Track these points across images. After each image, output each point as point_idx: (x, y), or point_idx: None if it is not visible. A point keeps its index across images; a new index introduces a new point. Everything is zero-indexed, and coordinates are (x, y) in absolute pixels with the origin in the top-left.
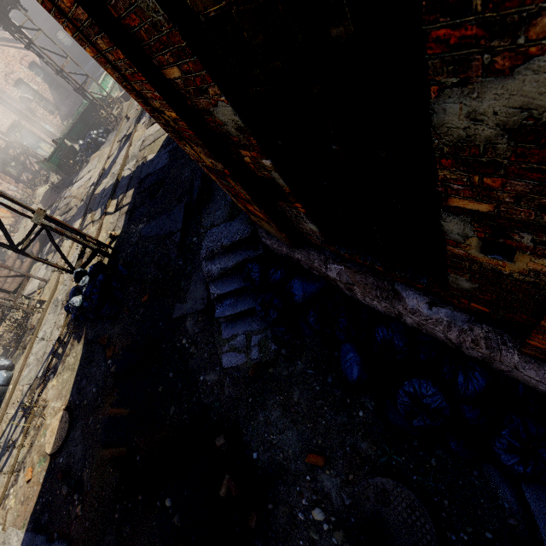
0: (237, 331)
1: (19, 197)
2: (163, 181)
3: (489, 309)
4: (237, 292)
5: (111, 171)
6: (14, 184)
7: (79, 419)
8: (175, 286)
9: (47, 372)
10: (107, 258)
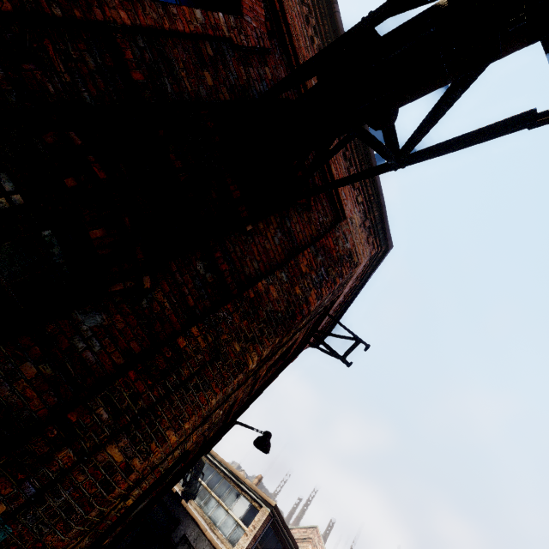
0: None
1: None
2: None
3: None
4: None
5: None
6: None
7: None
8: None
9: None
10: None
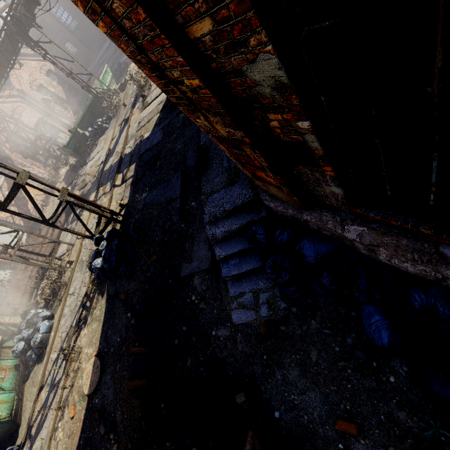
0: (244, 289)
1: (47, 178)
2: (159, 154)
3: None
4: (241, 252)
5: (115, 150)
6: (43, 168)
7: (108, 365)
8: (180, 247)
9: (79, 322)
10: (119, 224)
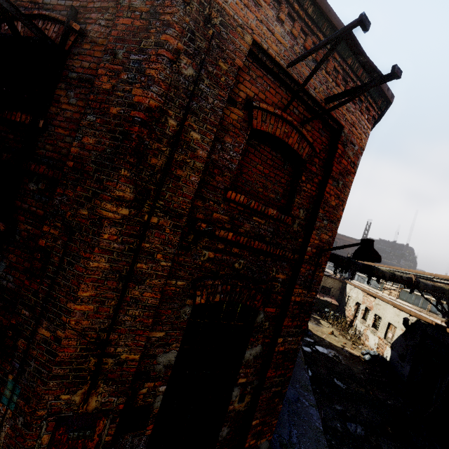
0: None
1: None
2: None
3: (227, 447)
4: None
5: None
6: None
7: None
8: None
9: None
10: None
